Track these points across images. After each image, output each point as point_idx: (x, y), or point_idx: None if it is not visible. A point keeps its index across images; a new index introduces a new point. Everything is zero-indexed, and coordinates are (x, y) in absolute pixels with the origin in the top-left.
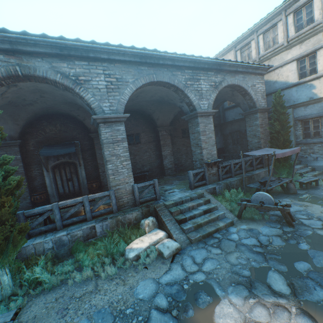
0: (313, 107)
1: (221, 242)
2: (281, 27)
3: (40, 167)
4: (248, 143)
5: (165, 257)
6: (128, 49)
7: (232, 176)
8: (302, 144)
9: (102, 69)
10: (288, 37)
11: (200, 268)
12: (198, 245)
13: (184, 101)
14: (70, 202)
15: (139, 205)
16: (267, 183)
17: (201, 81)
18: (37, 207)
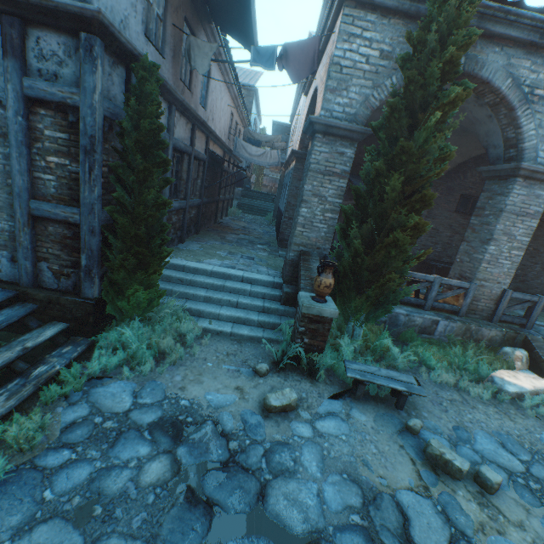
0: None
1: None
2: None
3: None
4: None
5: None
6: None
7: None
8: None
9: None
10: None
11: None
12: None
13: None
14: (419, 275)
15: (496, 322)
16: None
17: None
18: None
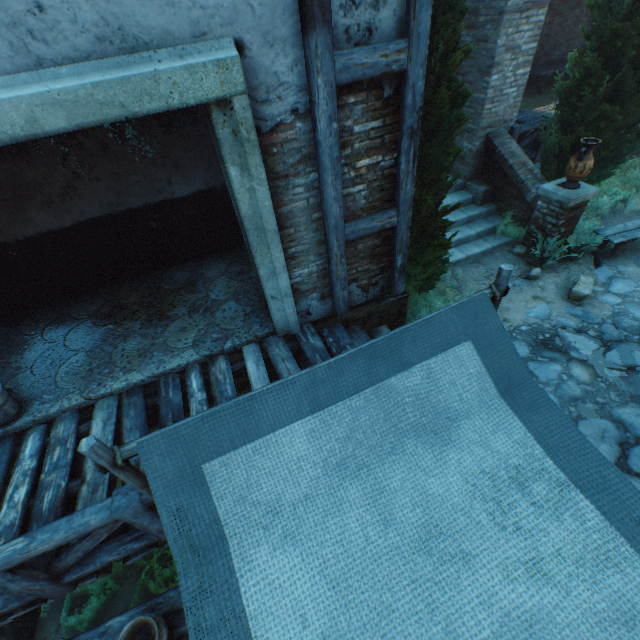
0: None
1: None
2: None
3: None
4: None
5: None
6: None
7: None
8: None
9: None
10: None
11: None
12: None
13: None
14: None
15: None
16: None
17: None
18: None
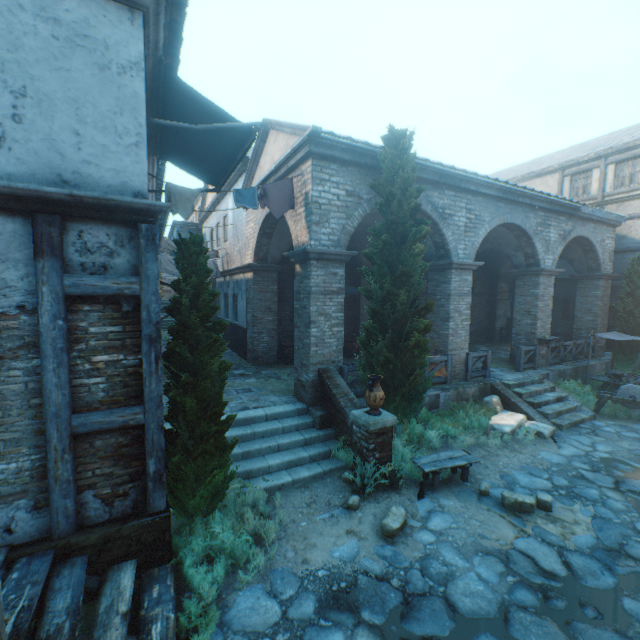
0: None
1: (596, 432)
2: None
3: (288, 306)
4: (574, 320)
5: (545, 436)
6: (497, 182)
7: (562, 363)
8: None
9: (464, 203)
10: None
11: (594, 449)
12: (570, 431)
13: (523, 251)
14: None
15: (469, 379)
16: (627, 377)
17: (550, 228)
18: (286, 363)
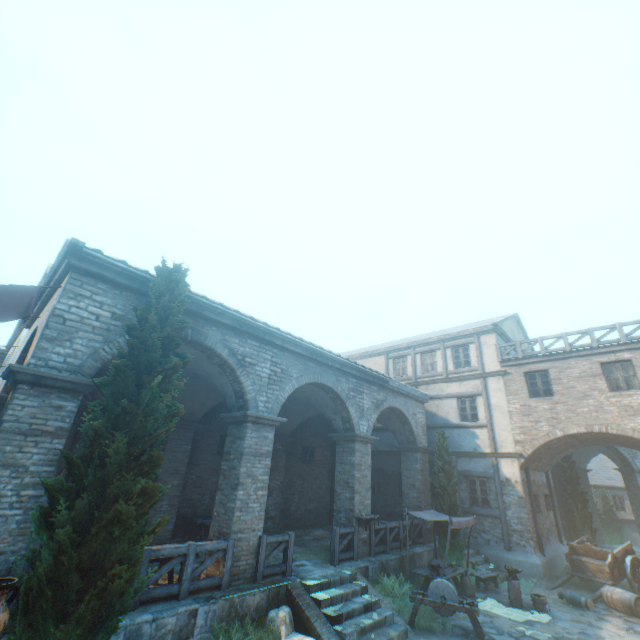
0: (478, 462)
1: None
2: (440, 356)
3: None
4: (403, 496)
5: None
6: (305, 342)
7: (387, 550)
8: (469, 512)
9: (271, 355)
10: (447, 369)
11: None
12: None
13: (340, 414)
14: (170, 549)
15: (261, 579)
16: (442, 568)
17: (363, 394)
18: None
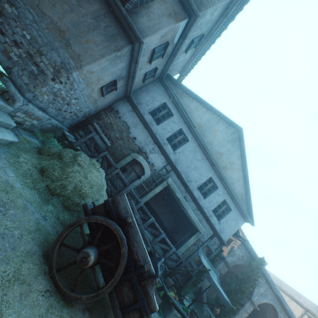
0: None
1: None
2: None
3: None
4: None
5: None
6: (279, 292)
7: None
8: None
9: (266, 286)
10: None
11: None
12: None
13: None
14: None
15: None
16: None
17: None
18: None
